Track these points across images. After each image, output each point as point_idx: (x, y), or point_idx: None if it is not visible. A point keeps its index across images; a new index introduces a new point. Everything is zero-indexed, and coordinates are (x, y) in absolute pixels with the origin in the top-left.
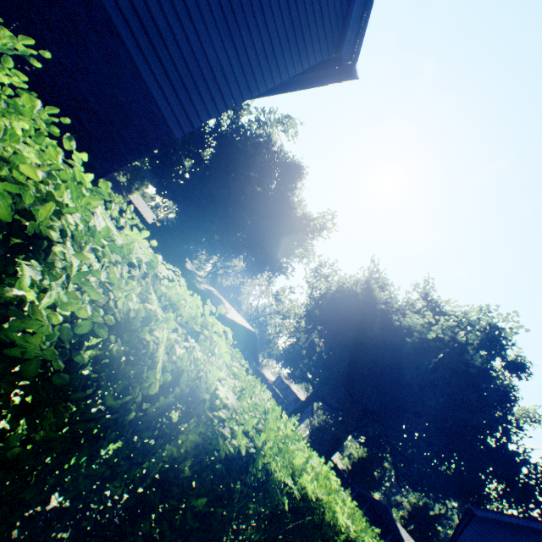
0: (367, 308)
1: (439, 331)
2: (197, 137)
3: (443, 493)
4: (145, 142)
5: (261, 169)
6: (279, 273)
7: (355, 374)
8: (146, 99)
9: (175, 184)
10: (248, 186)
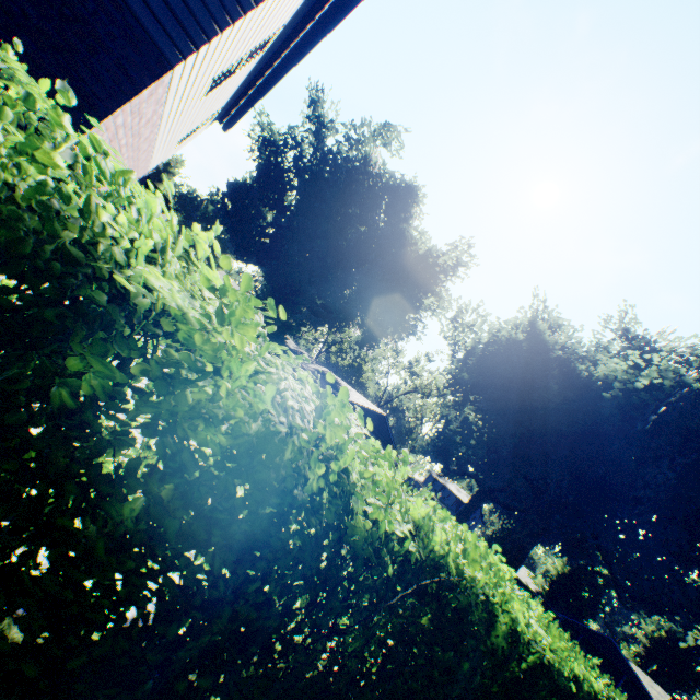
0: (537, 359)
1: (653, 375)
2: (275, 178)
3: (697, 614)
4: (128, 78)
5: (362, 203)
6: (406, 334)
7: (532, 453)
8: (114, 6)
9: (258, 243)
10: (348, 228)
